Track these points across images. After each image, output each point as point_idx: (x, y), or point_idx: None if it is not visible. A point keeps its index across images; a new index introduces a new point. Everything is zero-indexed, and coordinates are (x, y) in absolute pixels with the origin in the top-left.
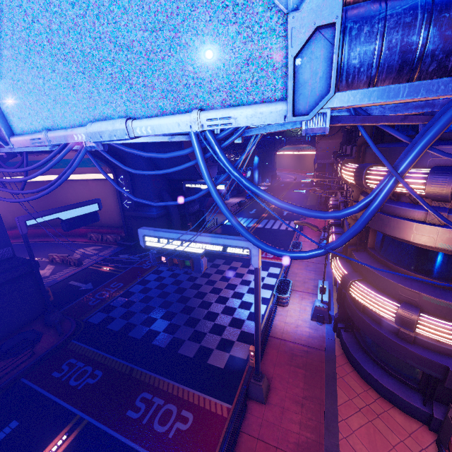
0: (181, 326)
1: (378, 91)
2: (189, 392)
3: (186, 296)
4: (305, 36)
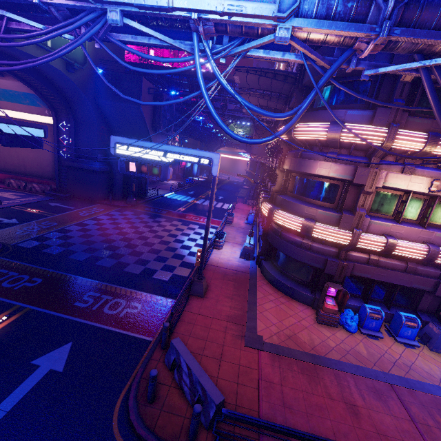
0: (126, 255)
1: (315, 22)
2: (137, 292)
3: (129, 238)
4: None
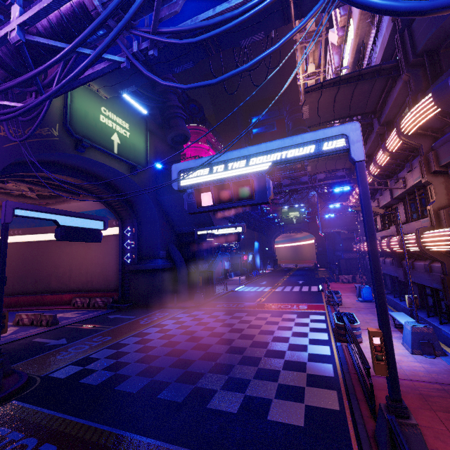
0: (205, 374)
1: None
2: None
3: (205, 344)
4: None
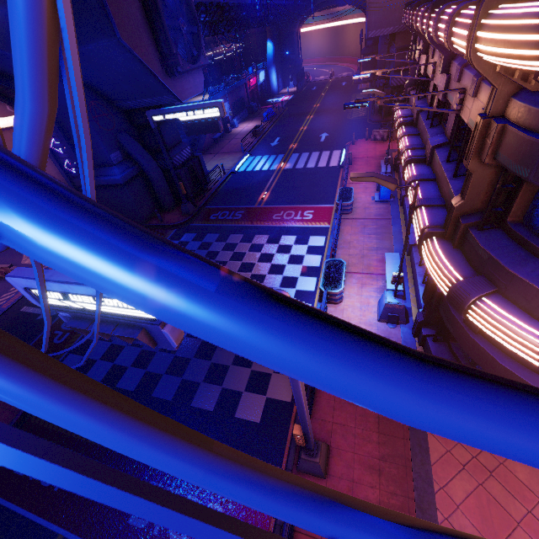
0: (192, 360)
1: None
2: None
3: None
4: None
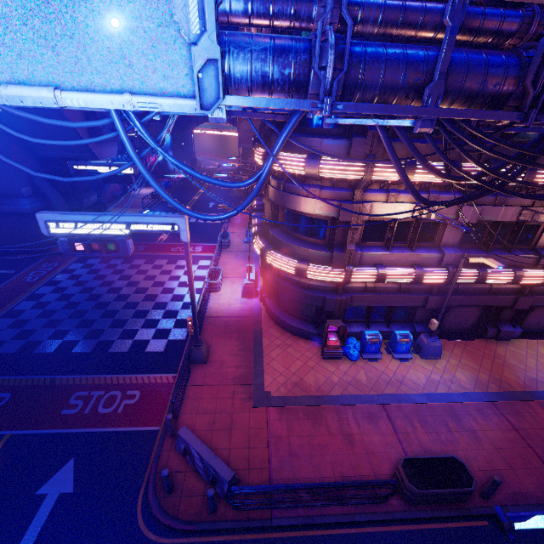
0: (106, 330)
1: (251, 99)
2: (131, 377)
3: (105, 302)
4: (202, 62)
